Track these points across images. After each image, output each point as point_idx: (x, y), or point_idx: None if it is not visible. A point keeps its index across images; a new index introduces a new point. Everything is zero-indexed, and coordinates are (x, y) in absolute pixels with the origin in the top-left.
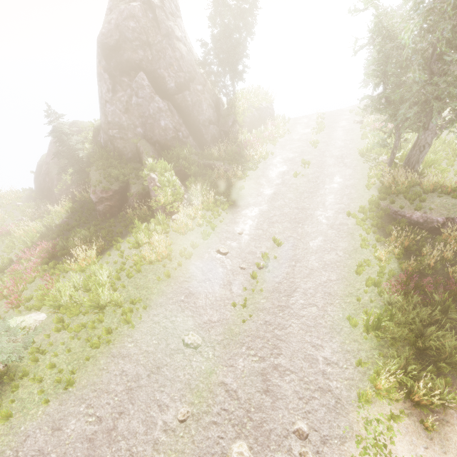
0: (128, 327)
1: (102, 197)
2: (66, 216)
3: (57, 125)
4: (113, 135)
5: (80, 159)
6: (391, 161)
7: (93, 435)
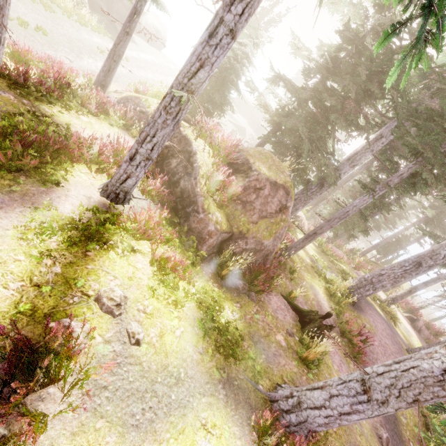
0: (43, 8)
1: None
2: None
3: None
4: None
5: None
6: None
7: (25, 12)
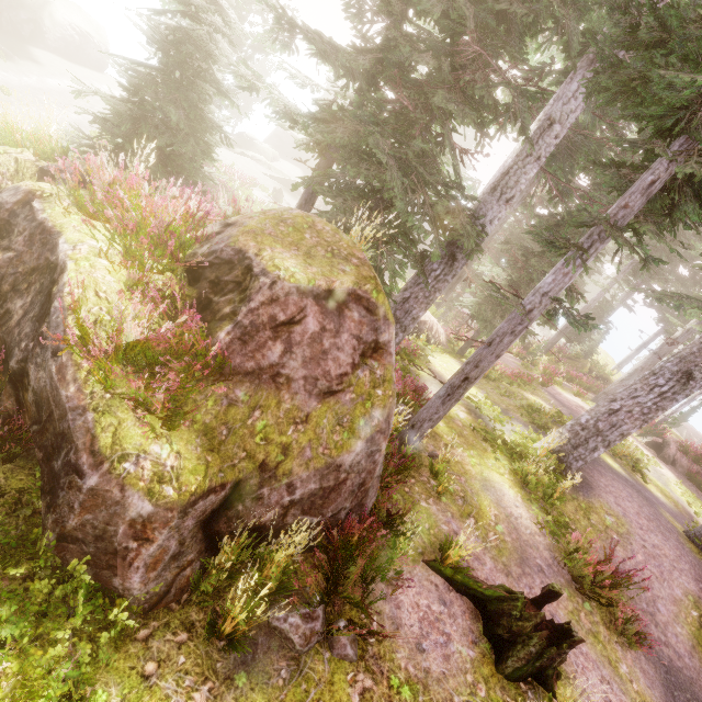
0: None
1: None
2: None
3: None
4: None
5: None
6: None
7: None
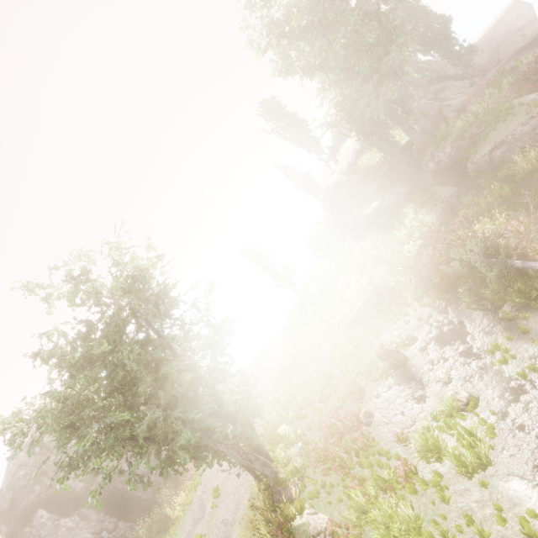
0: None
1: None
2: None
3: None
4: None
5: None
6: (255, 476)
7: None
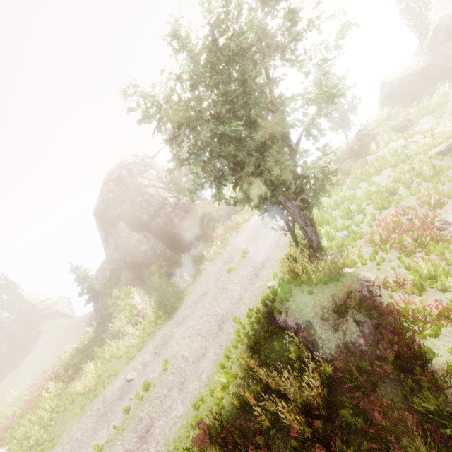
0: None
1: (99, 322)
2: (93, 335)
3: (78, 274)
4: (112, 268)
5: (95, 291)
6: (295, 242)
7: None
